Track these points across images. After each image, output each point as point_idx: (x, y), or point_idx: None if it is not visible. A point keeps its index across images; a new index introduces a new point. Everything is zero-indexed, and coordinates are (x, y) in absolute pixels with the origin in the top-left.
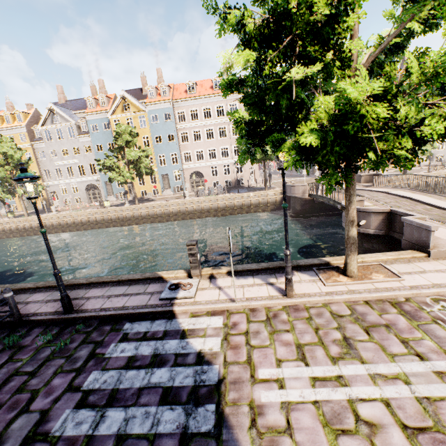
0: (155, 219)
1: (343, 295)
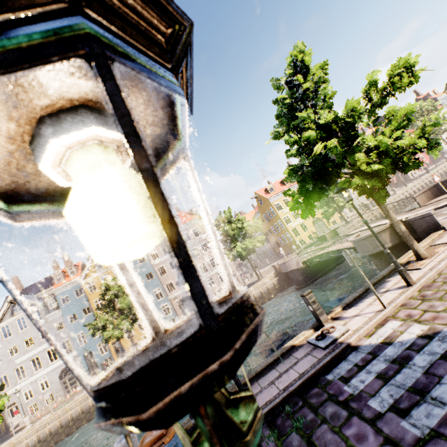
0: None
1: (441, 263)
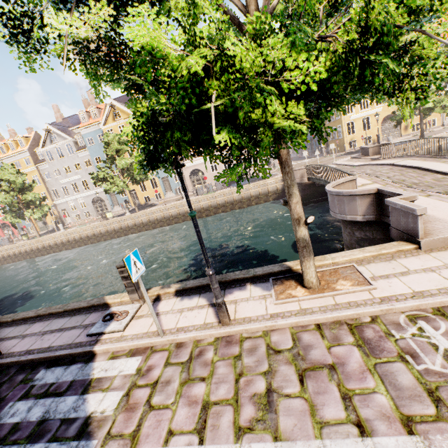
0: (156, 225)
1: (290, 319)
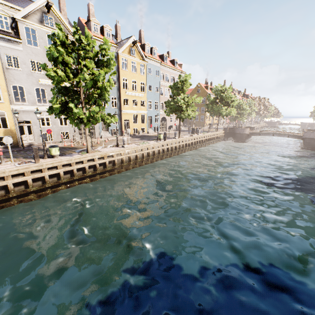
0: (190, 148)
1: None
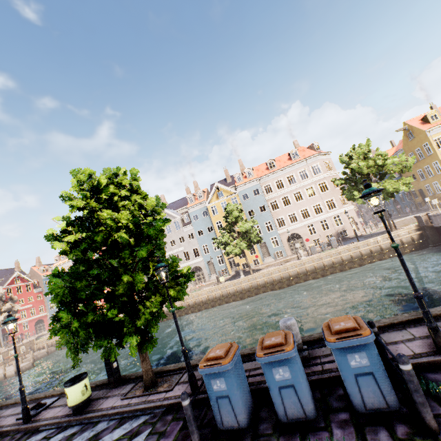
0: (274, 286)
1: None
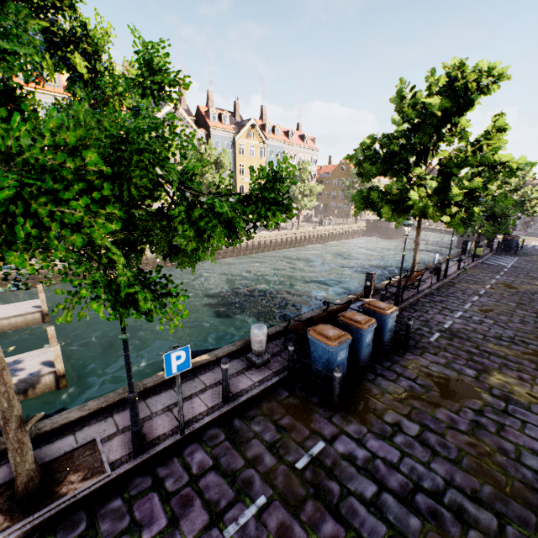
0: (311, 242)
1: None
